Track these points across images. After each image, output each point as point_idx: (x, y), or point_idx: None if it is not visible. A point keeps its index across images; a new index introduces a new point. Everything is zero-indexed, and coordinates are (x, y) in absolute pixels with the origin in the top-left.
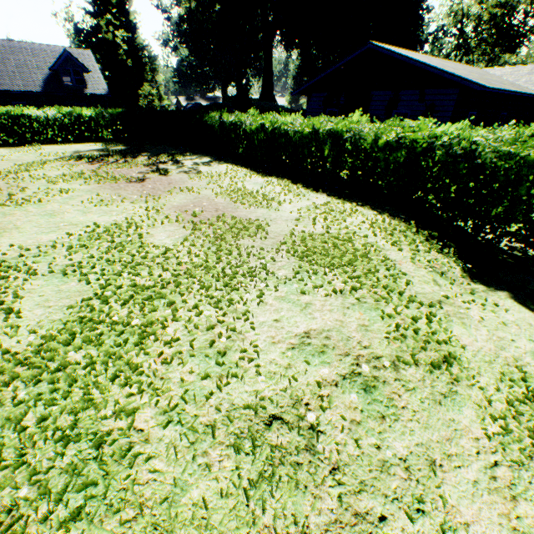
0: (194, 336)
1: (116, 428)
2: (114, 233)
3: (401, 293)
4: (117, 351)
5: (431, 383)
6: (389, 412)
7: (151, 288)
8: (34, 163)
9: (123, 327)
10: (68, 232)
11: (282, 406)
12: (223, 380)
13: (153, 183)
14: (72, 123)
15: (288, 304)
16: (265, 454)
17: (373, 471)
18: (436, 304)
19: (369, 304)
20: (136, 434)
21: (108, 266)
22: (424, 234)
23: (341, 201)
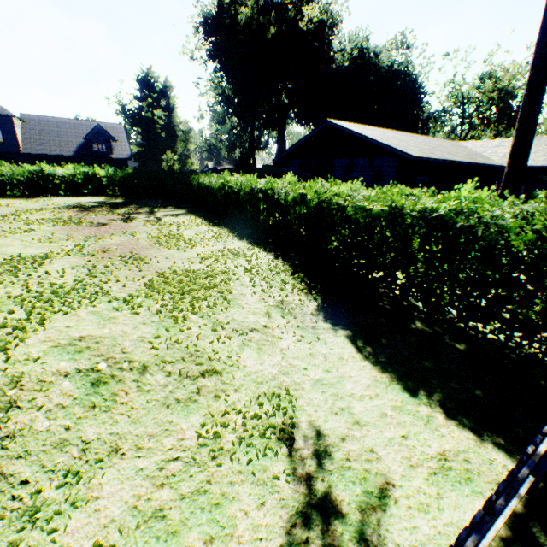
0: None
1: None
2: (26, 261)
3: (204, 316)
4: None
5: (173, 389)
6: (104, 404)
7: None
8: (32, 210)
9: None
10: None
11: None
12: None
13: (110, 227)
14: (86, 180)
15: (94, 316)
16: None
17: (48, 445)
18: (243, 330)
19: (169, 323)
20: None
21: None
22: (303, 277)
23: (254, 247)
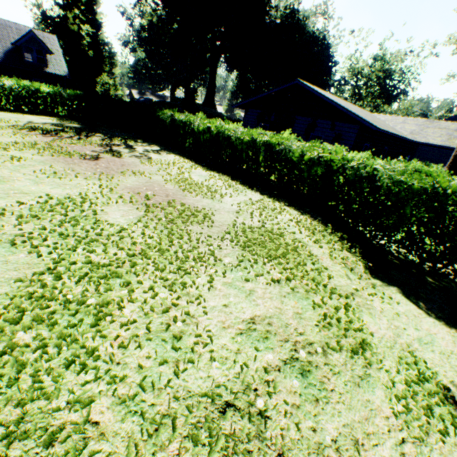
0: (150, 318)
1: (68, 421)
2: (68, 206)
3: (326, 285)
4: (72, 333)
5: (351, 367)
6: (321, 395)
7: (106, 266)
8: None
9: (77, 306)
10: (18, 200)
11: (235, 393)
12: (179, 365)
13: (107, 162)
14: (28, 96)
15: (234, 290)
16: (221, 444)
17: (311, 453)
18: (350, 296)
19: (301, 294)
20: (90, 427)
21: (60, 239)
22: (336, 235)
23: (272, 200)
